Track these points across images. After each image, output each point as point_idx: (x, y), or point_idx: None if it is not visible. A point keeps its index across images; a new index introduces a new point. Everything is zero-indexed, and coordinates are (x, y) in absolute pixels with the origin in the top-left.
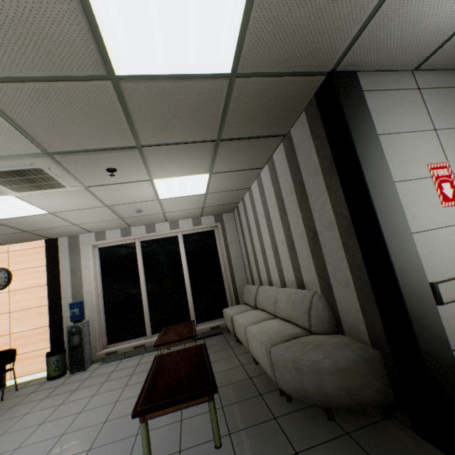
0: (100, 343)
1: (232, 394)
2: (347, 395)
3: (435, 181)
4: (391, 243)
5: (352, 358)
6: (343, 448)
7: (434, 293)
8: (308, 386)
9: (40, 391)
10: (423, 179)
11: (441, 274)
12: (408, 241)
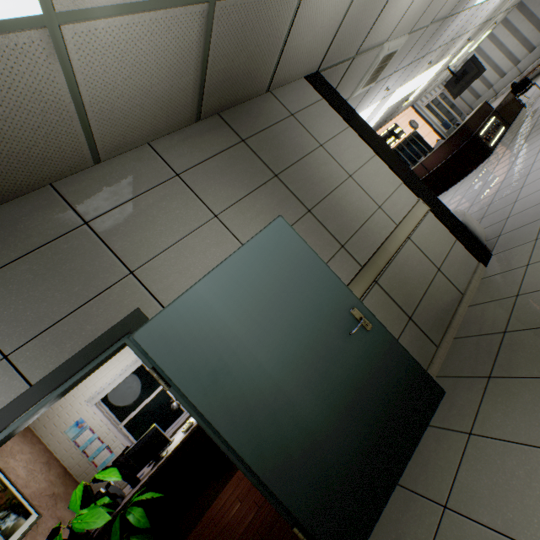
0: None
1: None
2: None
3: None
4: None
5: None
6: None
7: None
8: None
9: None
10: None
11: None
12: None
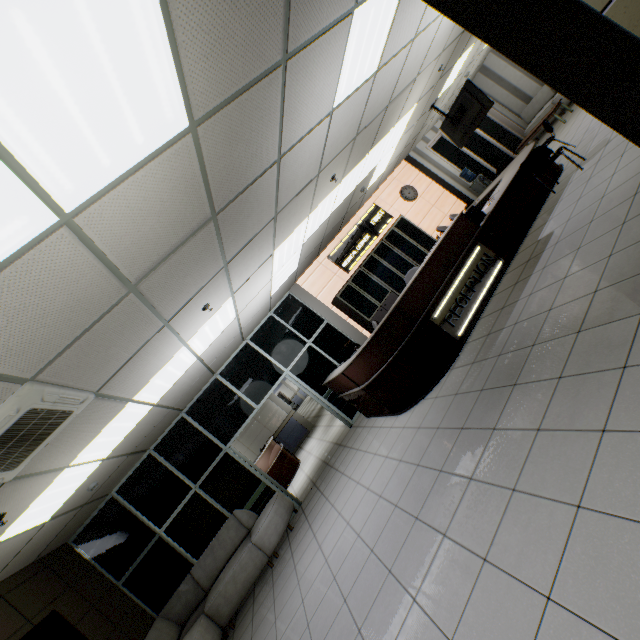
0: None
1: None
2: None
3: None
4: None
5: None
6: None
7: None
8: None
9: None
10: None
11: None
12: None
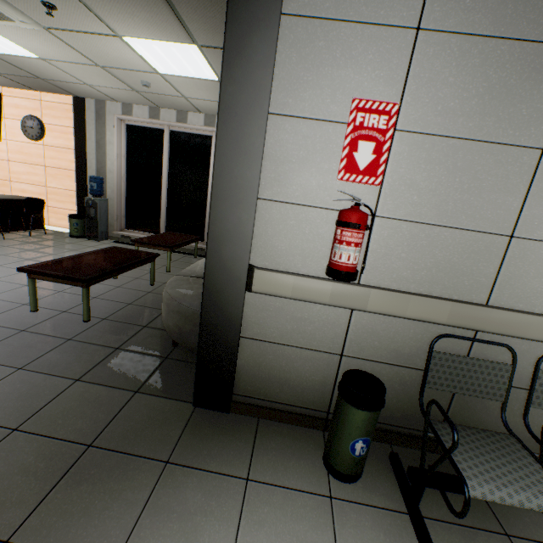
0: (118, 224)
1: (149, 301)
2: (179, 333)
3: (350, 133)
4: (219, 200)
5: (193, 308)
6: (147, 362)
7: (248, 277)
8: (164, 314)
9: (56, 241)
10: (330, 123)
11: (279, 262)
12: (246, 206)
